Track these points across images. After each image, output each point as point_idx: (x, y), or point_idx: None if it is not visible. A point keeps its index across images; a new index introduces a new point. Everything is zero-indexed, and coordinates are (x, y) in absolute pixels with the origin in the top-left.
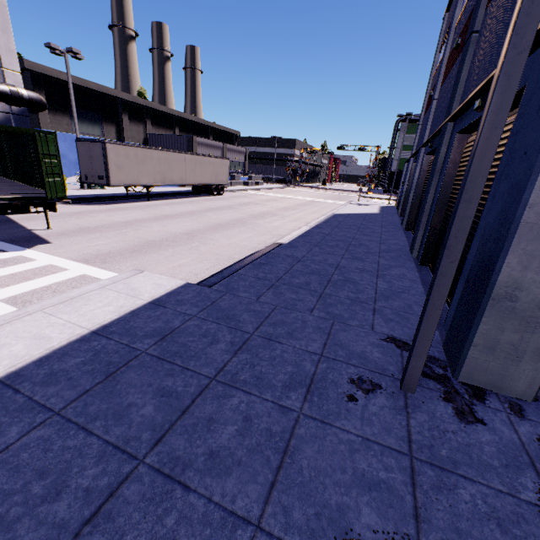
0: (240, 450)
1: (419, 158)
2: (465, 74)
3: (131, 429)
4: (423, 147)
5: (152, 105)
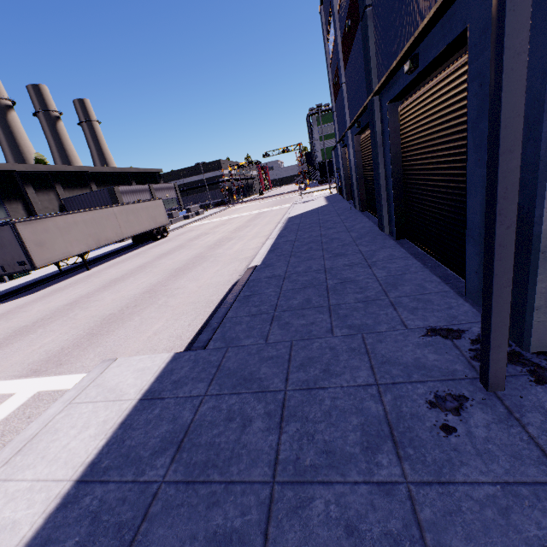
0: None
1: (349, 141)
2: (373, 48)
3: None
4: (348, 130)
5: (56, 169)
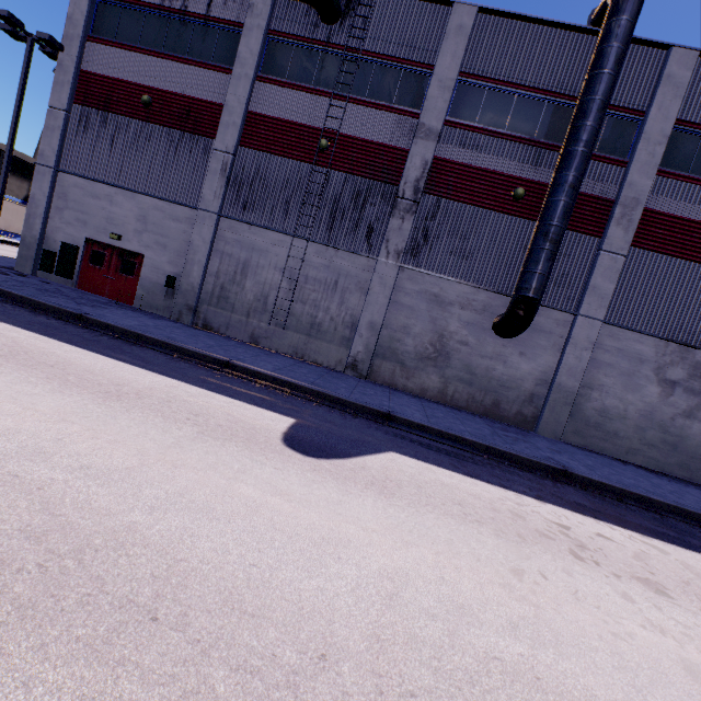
0: None
1: None
2: None
3: None
4: None
5: None
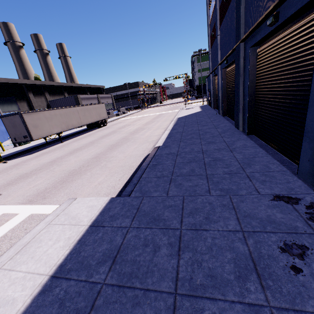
0: None
1: (219, 72)
2: (243, 10)
3: None
4: (219, 65)
5: (46, 83)
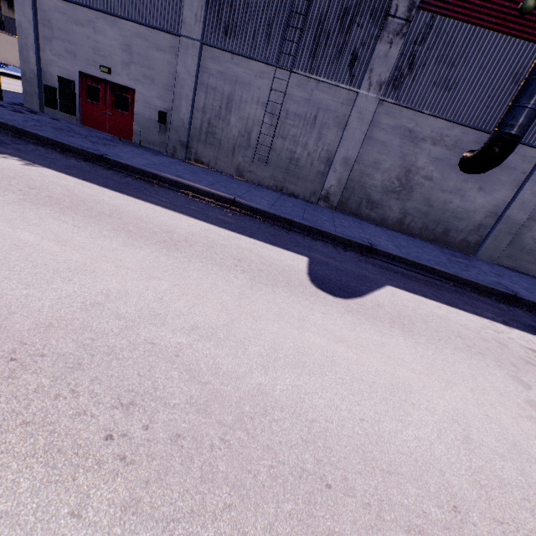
0: None
1: None
2: None
3: None
4: None
5: None
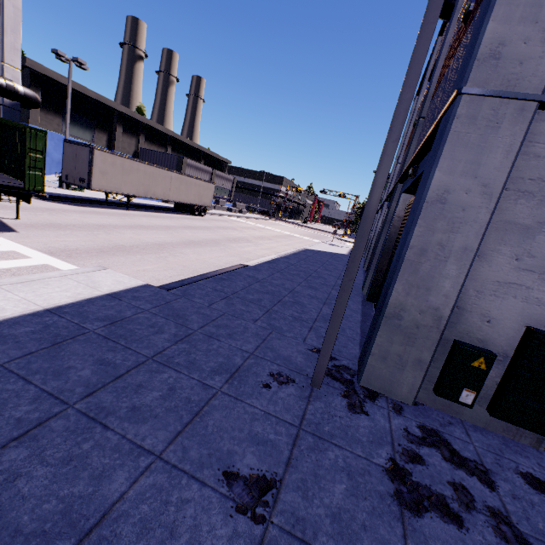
0: (160, 408)
1: (383, 210)
2: (413, 148)
3: (67, 383)
4: (386, 201)
5: (148, 122)
